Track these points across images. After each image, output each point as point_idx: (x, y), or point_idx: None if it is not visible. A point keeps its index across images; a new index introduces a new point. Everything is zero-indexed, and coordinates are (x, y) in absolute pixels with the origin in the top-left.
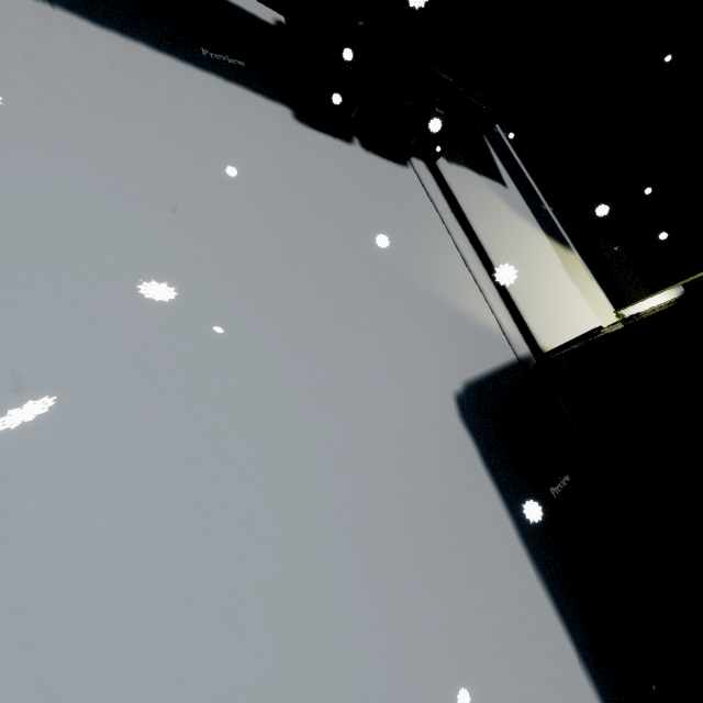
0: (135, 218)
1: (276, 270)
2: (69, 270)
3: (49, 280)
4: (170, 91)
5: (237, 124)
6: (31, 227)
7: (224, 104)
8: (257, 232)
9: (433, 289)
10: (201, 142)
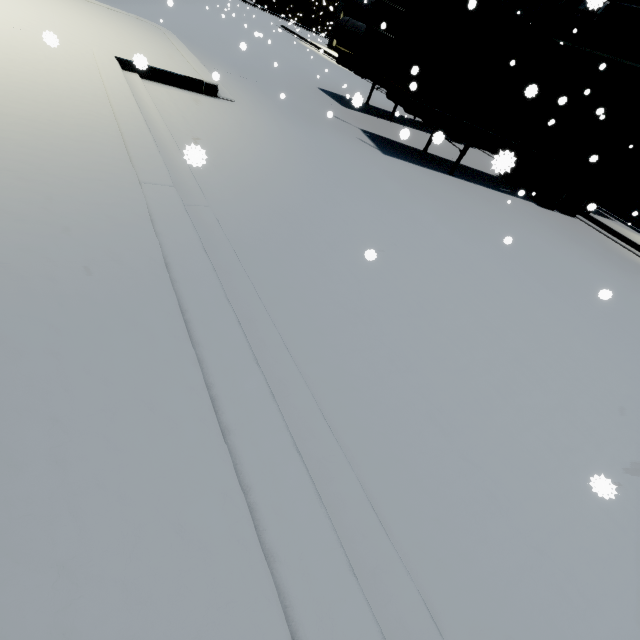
0: (552, 236)
1: (591, 251)
2: (560, 248)
3: (560, 250)
4: (513, 202)
5: (532, 209)
6: (543, 238)
7: (523, 204)
8: (574, 240)
9: (633, 260)
10: (534, 215)
